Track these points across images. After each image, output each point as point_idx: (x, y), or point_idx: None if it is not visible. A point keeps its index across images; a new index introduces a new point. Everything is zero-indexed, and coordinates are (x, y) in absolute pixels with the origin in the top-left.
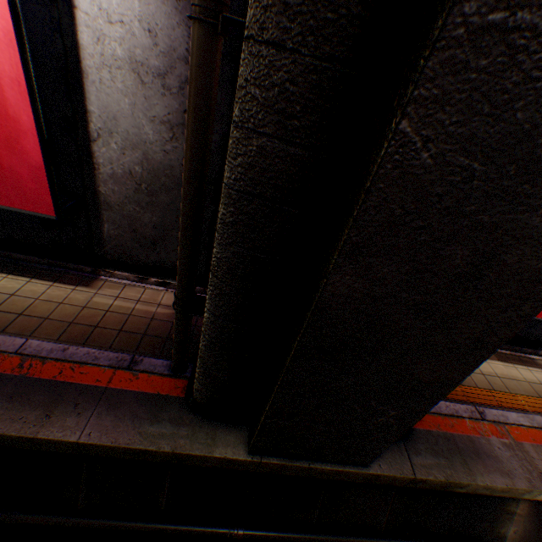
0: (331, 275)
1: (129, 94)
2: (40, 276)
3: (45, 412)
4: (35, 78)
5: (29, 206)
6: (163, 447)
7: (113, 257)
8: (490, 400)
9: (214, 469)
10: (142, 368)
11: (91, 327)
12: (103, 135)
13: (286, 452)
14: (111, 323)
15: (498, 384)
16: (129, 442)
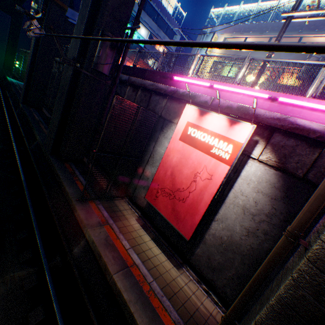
0: None
1: (236, 214)
2: (164, 252)
3: (148, 321)
4: (212, 203)
5: (182, 231)
6: None
7: (192, 262)
8: None
9: None
10: None
11: (173, 291)
12: (218, 220)
13: None
14: (180, 296)
15: None
16: None
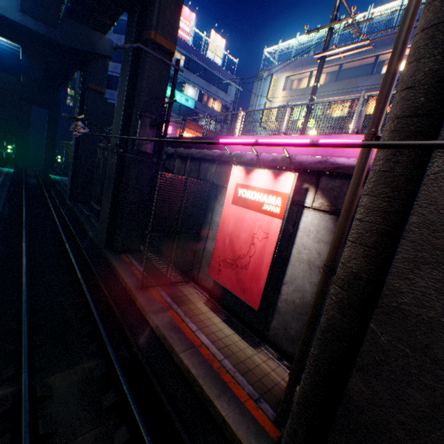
0: (350, 376)
1: (303, 271)
2: (238, 332)
3: (218, 392)
4: (273, 263)
5: (250, 302)
6: None
7: (270, 338)
8: None
9: None
10: (261, 405)
11: (247, 368)
12: (288, 282)
13: None
14: (256, 372)
15: None
16: (241, 436)
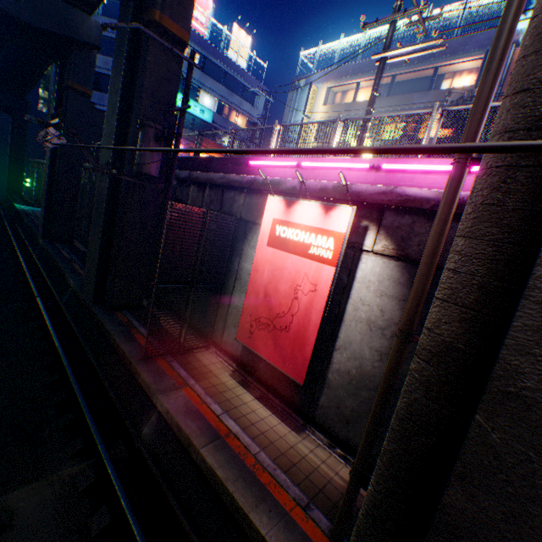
0: (446, 486)
1: (361, 333)
2: (276, 413)
3: (255, 501)
4: (323, 324)
5: (293, 374)
6: None
7: (318, 419)
8: None
9: None
10: (311, 514)
11: (291, 462)
12: (341, 348)
13: None
14: (302, 467)
15: None
16: None
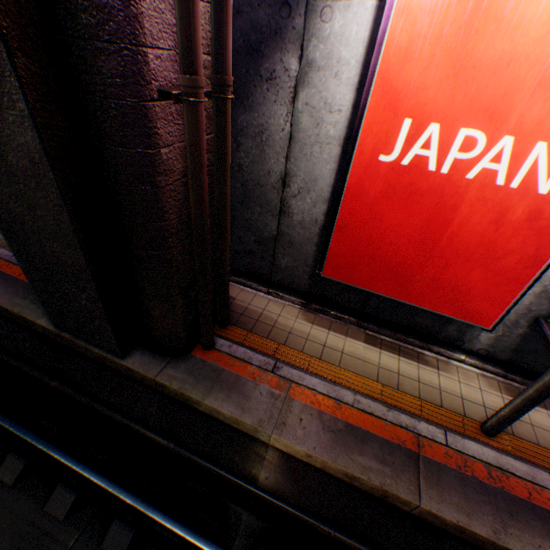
0: None
1: None
2: None
3: None
4: None
5: None
6: (16, 310)
7: None
8: (302, 364)
9: (51, 339)
10: None
11: None
12: None
13: (71, 330)
14: None
15: (333, 357)
16: (3, 303)
